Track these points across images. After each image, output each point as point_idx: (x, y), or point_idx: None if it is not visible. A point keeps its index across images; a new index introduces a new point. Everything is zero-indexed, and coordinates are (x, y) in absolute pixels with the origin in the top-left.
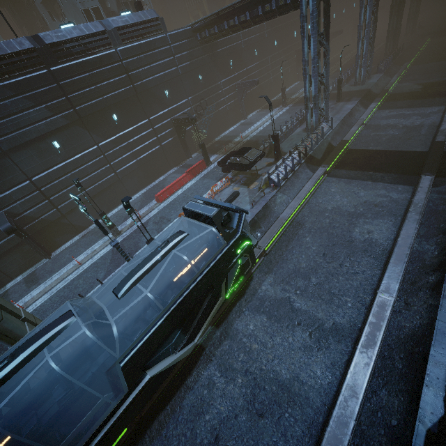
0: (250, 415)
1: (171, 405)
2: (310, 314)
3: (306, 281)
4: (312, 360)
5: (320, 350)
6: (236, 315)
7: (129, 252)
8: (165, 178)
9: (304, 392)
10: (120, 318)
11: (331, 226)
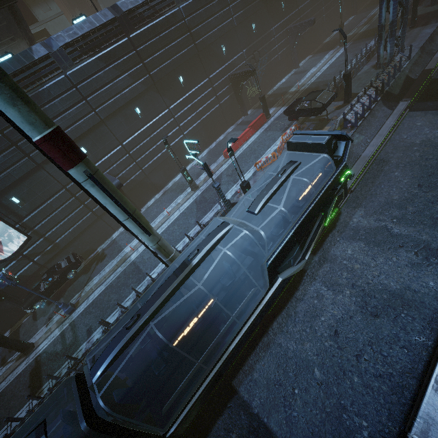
0: (365, 316)
1: (285, 311)
2: (412, 238)
3: (403, 210)
4: (422, 274)
5: (429, 266)
6: (331, 244)
7: (212, 201)
8: (225, 137)
9: (418, 298)
10: (248, 237)
11: (423, 159)
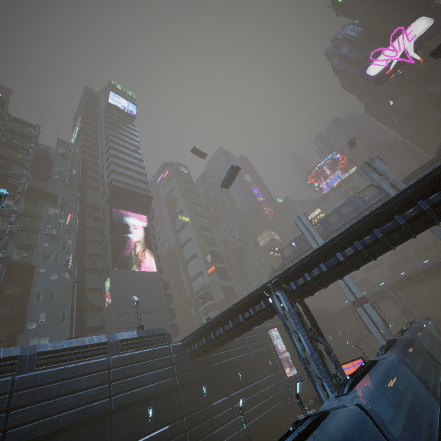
0: None
1: None
2: None
3: None
4: None
5: None
6: None
7: None
8: None
9: None
10: None
11: None
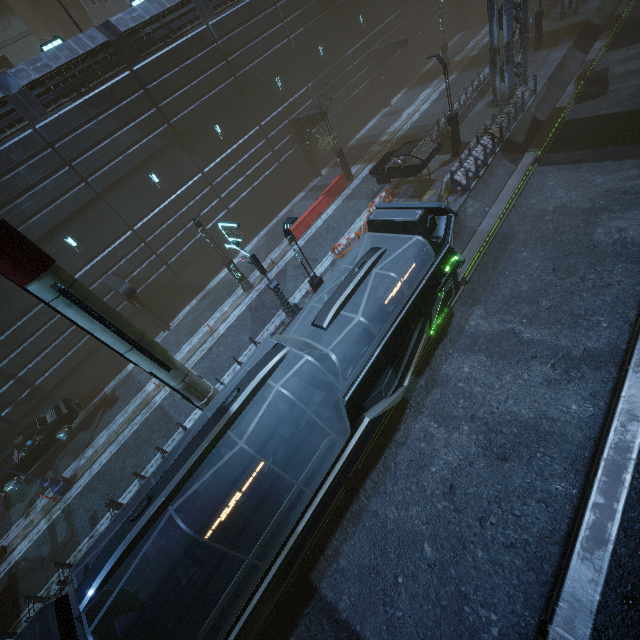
0: (489, 461)
1: (382, 463)
2: (548, 344)
3: (534, 306)
4: (562, 394)
5: (571, 382)
6: (441, 359)
7: (274, 307)
8: (291, 210)
9: (557, 429)
10: (318, 360)
11: (557, 232)
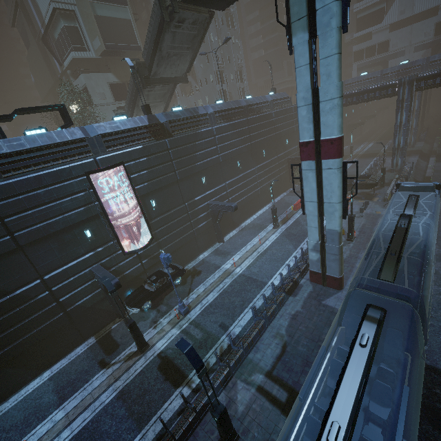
0: None
1: None
2: None
3: None
4: None
5: None
6: None
7: (302, 235)
8: (282, 198)
9: None
10: None
11: None
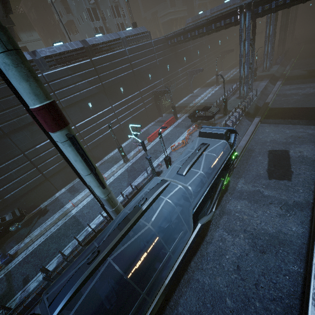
0: (256, 253)
1: (199, 252)
2: (276, 197)
3: (267, 180)
4: (287, 221)
5: (290, 216)
6: (226, 201)
7: (140, 170)
8: (148, 129)
9: (287, 238)
10: (175, 193)
11: (273, 150)
